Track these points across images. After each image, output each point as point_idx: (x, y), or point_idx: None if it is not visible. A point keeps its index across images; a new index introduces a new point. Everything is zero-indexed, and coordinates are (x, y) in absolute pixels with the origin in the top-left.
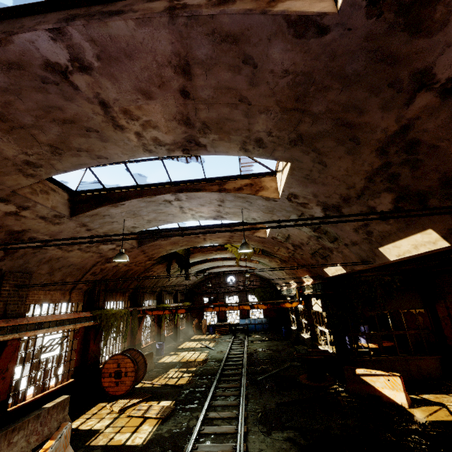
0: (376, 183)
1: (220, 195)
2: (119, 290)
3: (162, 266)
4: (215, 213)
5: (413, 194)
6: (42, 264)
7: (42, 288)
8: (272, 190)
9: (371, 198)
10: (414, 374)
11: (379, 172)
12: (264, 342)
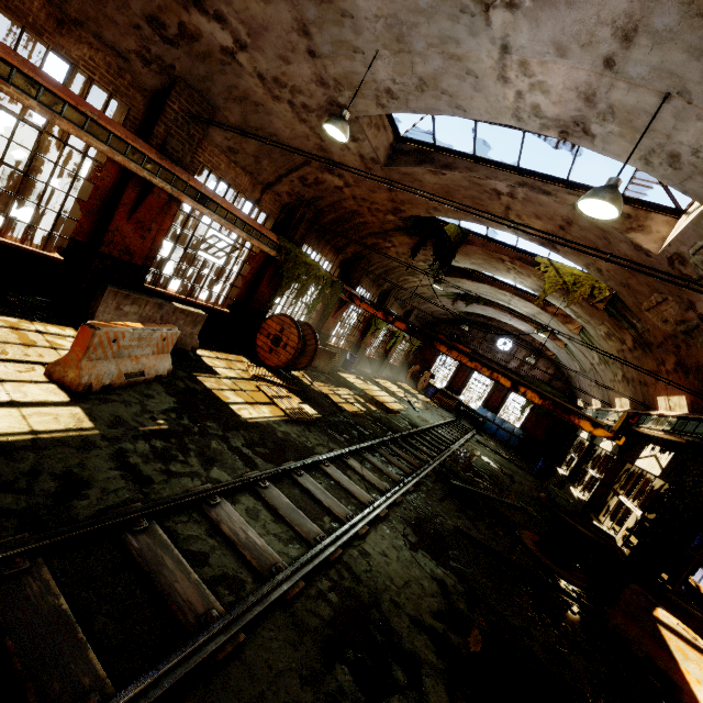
0: None
1: None
2: (331, 241)
3: (408, 242)
4: (577, 107)
5: None
6: (232, 100)
7: (227, 152)
8: None
9: None
10: None
11: None
12: (496, 455)
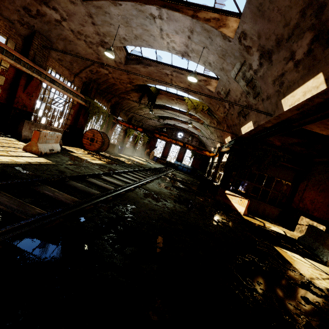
0: (306, 18)
1: (192, 22)
2: (105, 97)
3: (137, 95)
4: (184, 48)
5: (326, 31)
6: (60, 39)
7: (58, 61)
8: (231, 29)
9: (297, 39)
10: (259, 212)
11: (313, 2)
12: (183, 175)
